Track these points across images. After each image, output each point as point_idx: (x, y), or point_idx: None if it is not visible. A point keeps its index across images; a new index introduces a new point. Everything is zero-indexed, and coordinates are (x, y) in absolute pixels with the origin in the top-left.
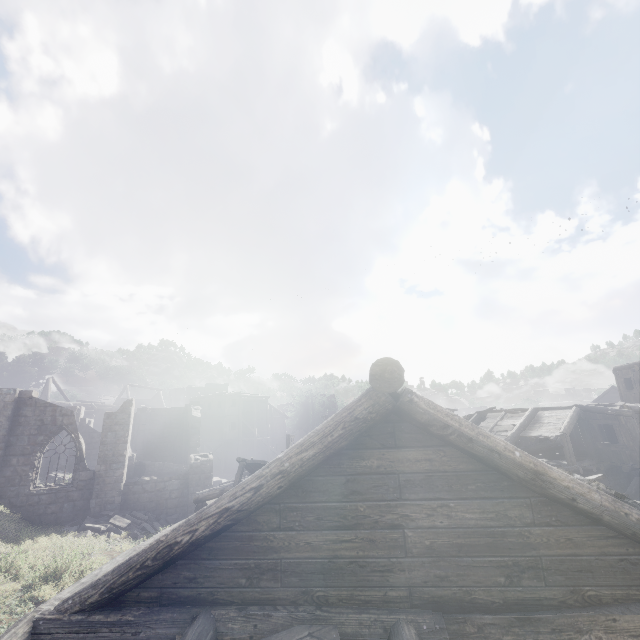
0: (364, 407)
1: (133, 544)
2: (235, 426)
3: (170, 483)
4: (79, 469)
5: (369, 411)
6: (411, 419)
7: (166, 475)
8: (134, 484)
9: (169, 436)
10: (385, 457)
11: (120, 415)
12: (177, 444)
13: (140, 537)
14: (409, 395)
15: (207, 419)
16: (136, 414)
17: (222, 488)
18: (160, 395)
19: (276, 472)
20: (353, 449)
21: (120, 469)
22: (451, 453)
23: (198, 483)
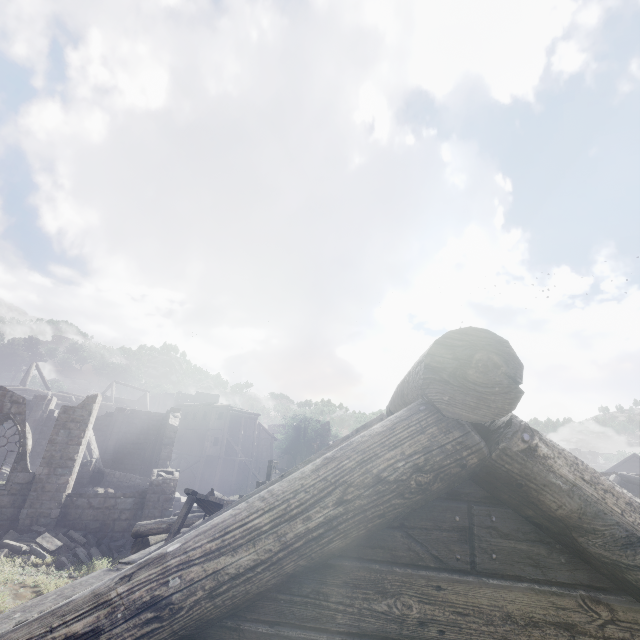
0: (402, 451)
1: (53, 577)
2: (218, 441)
3: (122, 500)
4: (17, 469)
5: (415, 464)
6: (525, 502)
7: (125, 488)
8: (79, 496)
9: (144, 443)
10: (443, 597)
11: (79, 411)
12: (148, 453)
13: (66, 567)
14: (526, 435)
15: (189, 430)
16: (113, 413)
17: (171, 522)
18: (146, 397)
19: (142, 600)
20: (358, 559)
21: (66, 475)
22: (632, 617)
23: (155, 505)
